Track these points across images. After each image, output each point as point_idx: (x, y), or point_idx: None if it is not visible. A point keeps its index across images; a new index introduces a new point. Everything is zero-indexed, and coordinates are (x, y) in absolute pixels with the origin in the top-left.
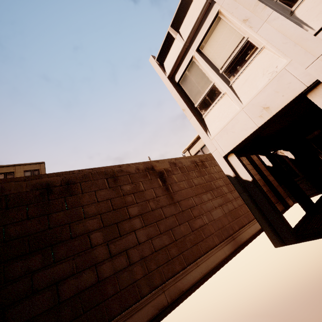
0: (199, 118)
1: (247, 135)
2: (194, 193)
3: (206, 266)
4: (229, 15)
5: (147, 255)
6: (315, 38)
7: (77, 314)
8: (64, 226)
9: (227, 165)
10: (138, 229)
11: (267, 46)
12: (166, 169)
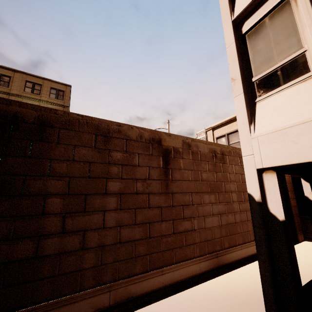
0: (249, 100)
1: None
2: (196, 189)
3: (171, 278)
4: None
5: (107, 244)
6: None
7: None
8: (18, 176)
9: (257, 183)
10: (110, 210)
11: None
12: (175, 148)
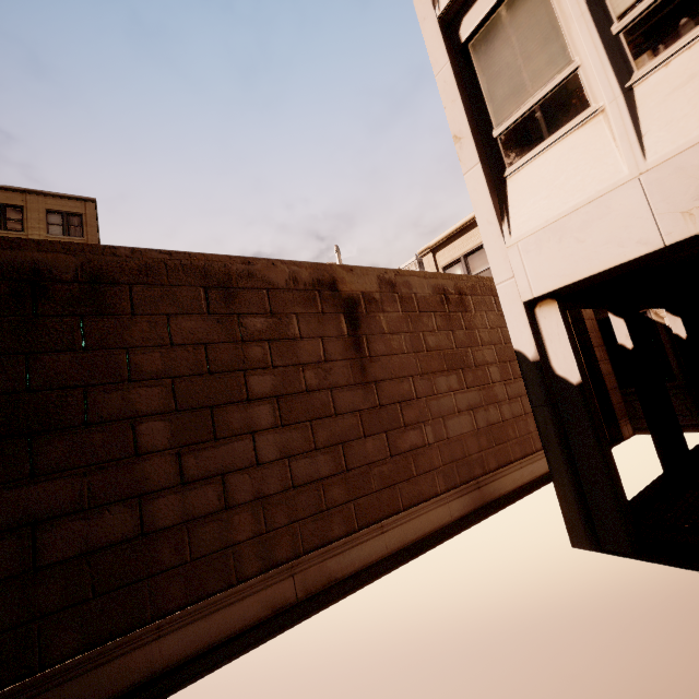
0: (493, 176)
1: (618, 260)
2: (420, 368)
3: (401, 536)
4: None
5: (271, 493)
6: None
7: (78, 598)
8: (71, 390)
9: (527, 328)
10: (264, 429)
11: None
12: (367, 294)
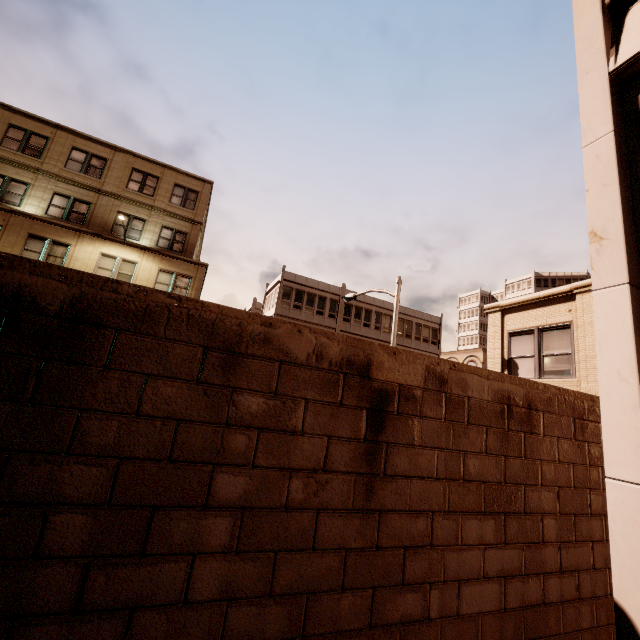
0: None
1: None
2: (447, 502)
3: None
4: None
5: None
6: None
7: None
8: None
9: None
10: (210, 552)
11: None
12: (405, 388)
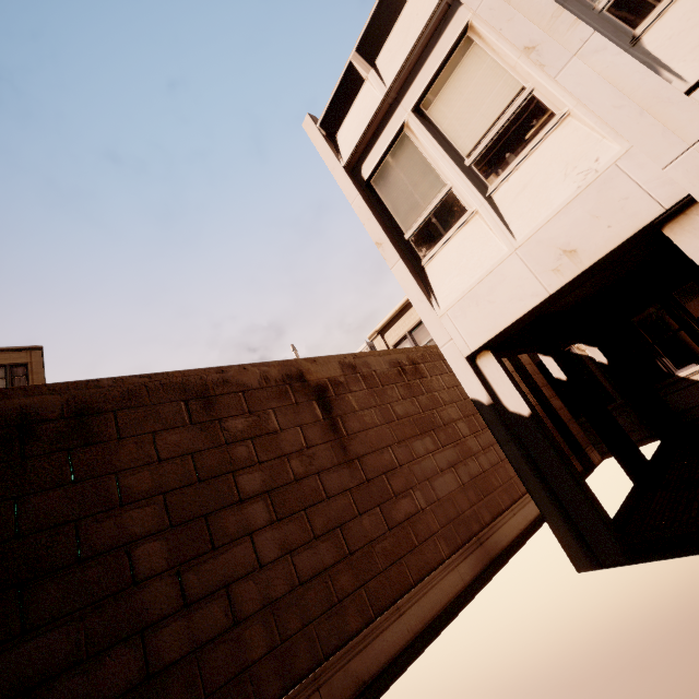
0: (414, 267)
1: (523, 310)
2: (395, 437)
3: (420, 615)
4: (491, 36)
5: (279, 596)
6: (687, 101)
7: None
8: (62, 527)
9: (475, 378)
10: (260, 528)
11: (576, 112)
12: (333, 379)
